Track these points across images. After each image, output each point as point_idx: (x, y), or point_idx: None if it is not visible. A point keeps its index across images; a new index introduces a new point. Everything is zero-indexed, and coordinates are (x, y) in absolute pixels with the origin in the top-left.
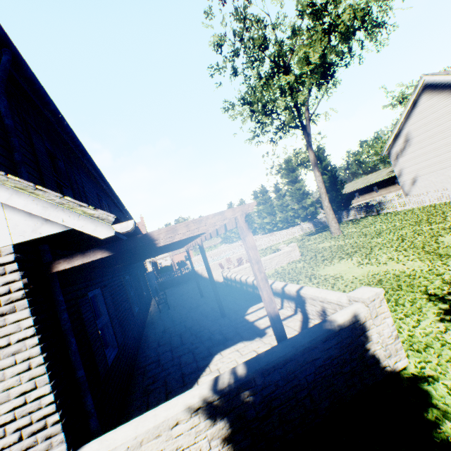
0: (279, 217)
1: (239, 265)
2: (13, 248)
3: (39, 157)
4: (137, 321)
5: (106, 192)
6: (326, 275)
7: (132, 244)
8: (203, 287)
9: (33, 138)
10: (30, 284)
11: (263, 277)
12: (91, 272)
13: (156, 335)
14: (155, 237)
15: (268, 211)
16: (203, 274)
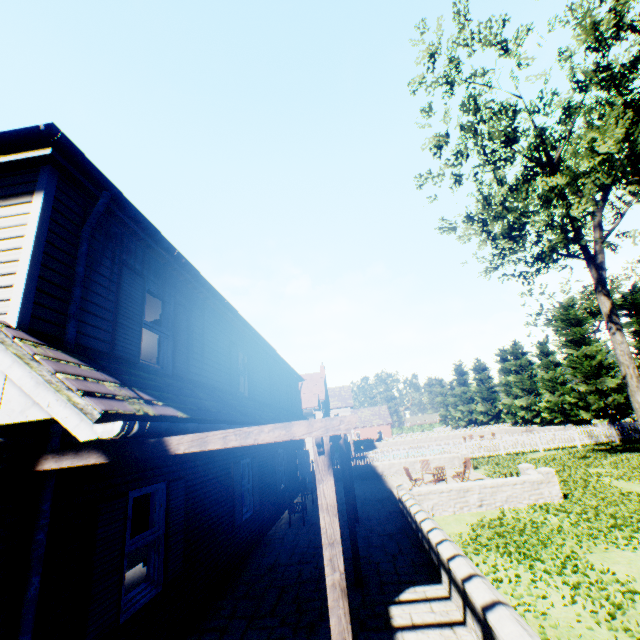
0: (545, 400)
1: (439, 479)
2: None
3: (123, 304)
4: (238, 536)
5: (250, 336)
6: (606, 573)
7: (139, 452)
8: (369, 502)
9: (125, 282)
10: None
11: (337, 582)
12: (155, 457)
13: (256, 572)
14: (172, 447)
15: (525, 386)
16: (384, 474)
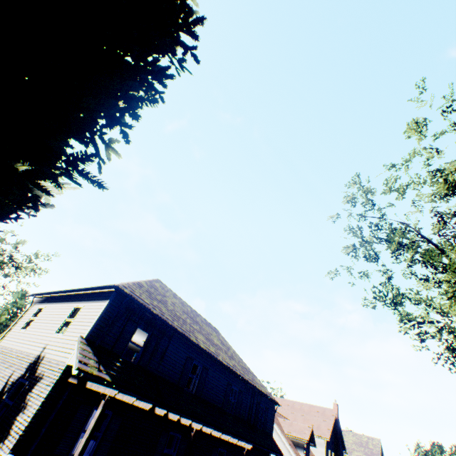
0: None
1: None
2: (67, 365)
3: (123, 333)
4: None
5: (209, 356)
6: None
7: (82, 383)
8: None
9: (128, 325)
10: (60, 379)
11: (83, 441)
12: None
13: None
14: (87, 384)
15: None
16: None
